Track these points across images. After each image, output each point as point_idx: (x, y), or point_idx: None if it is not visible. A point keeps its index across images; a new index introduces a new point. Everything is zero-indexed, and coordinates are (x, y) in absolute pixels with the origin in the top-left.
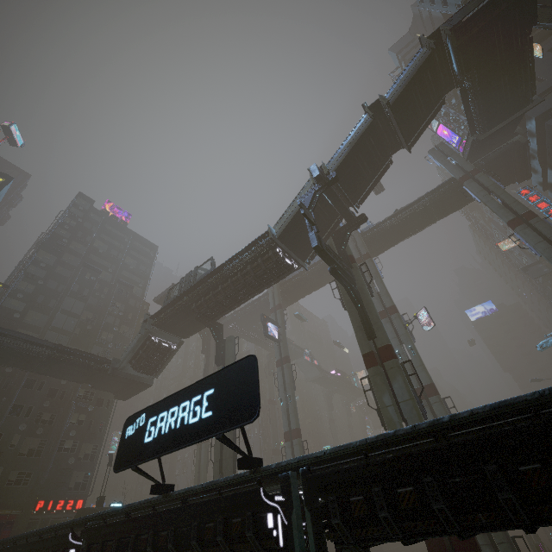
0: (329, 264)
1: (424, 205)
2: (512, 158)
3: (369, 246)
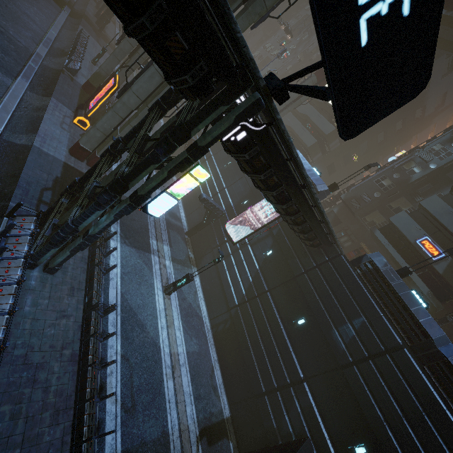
0: None
1: None
2: None
3: None
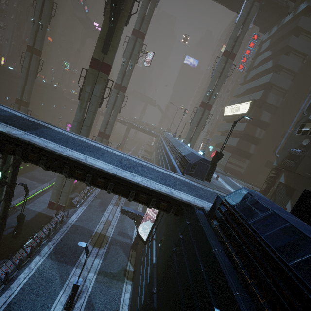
0: None
1: None
2: (275, 14)
3: None
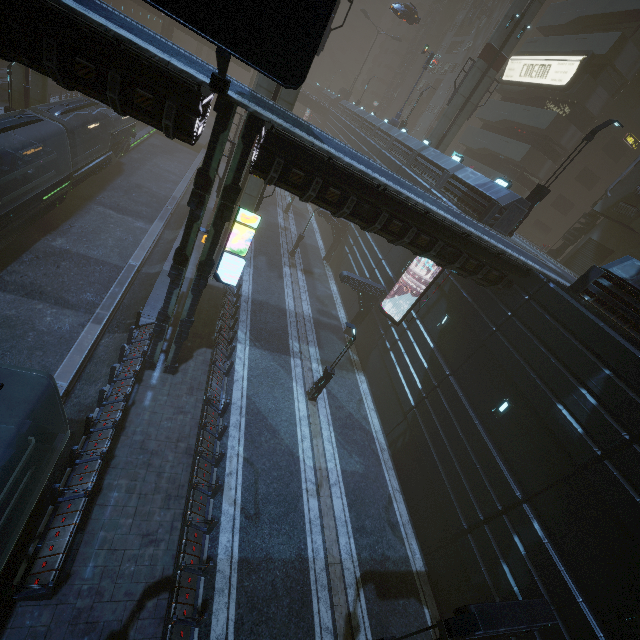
0: None
1: None
2: None
3: None
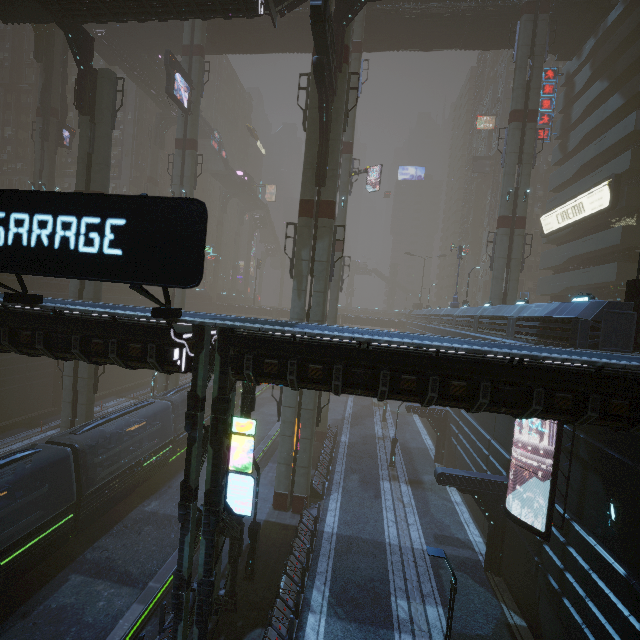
0: (319, 51)
1: (465, 13)
2: (585, 18)
3: (367, 29)
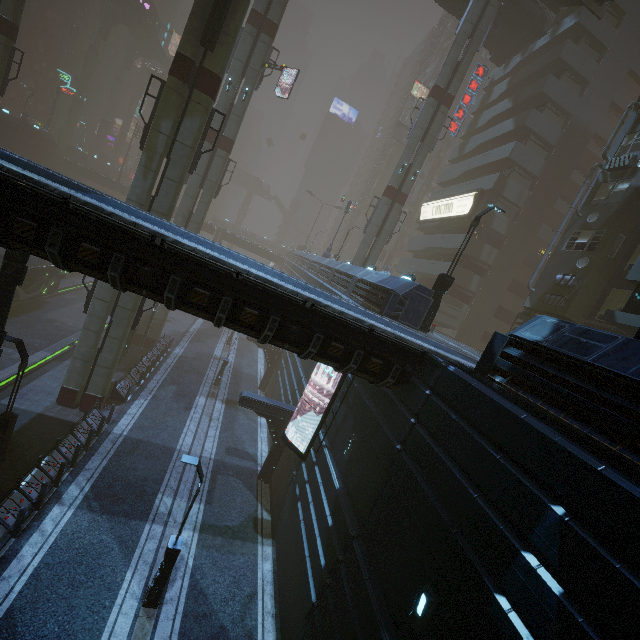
0: None
1: None
2: (523, 30)
3: None
